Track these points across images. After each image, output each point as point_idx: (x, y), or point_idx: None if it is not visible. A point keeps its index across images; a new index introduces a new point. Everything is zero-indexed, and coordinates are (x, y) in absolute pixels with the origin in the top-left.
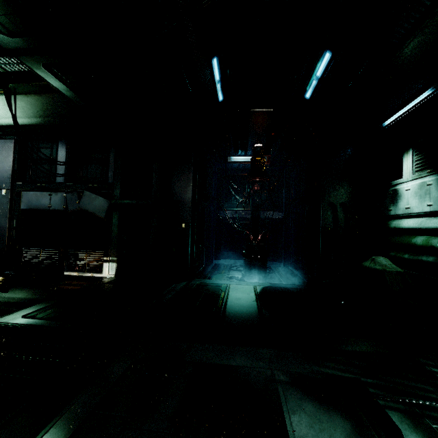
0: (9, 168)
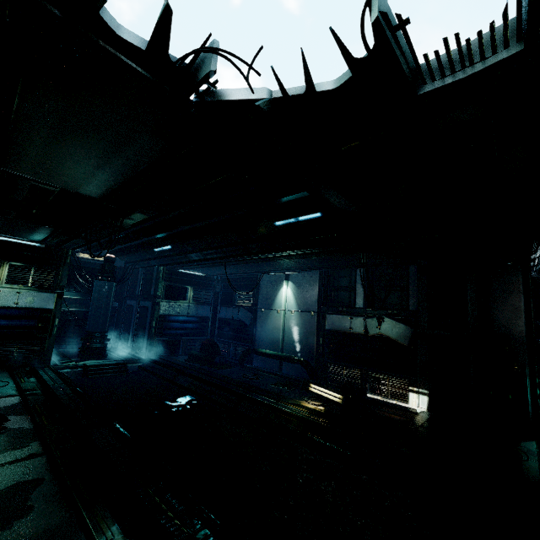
0: (315, 294)
